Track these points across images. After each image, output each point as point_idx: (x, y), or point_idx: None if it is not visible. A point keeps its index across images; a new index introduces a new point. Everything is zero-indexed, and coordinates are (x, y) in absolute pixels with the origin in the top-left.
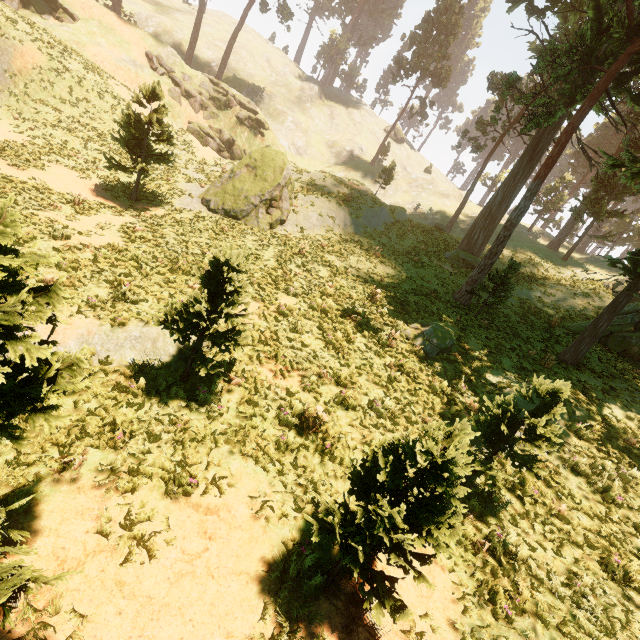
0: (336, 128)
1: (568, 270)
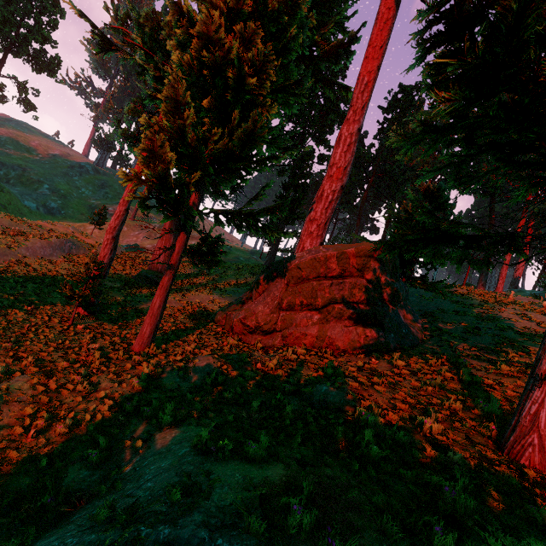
0: (104, 195)
1: None
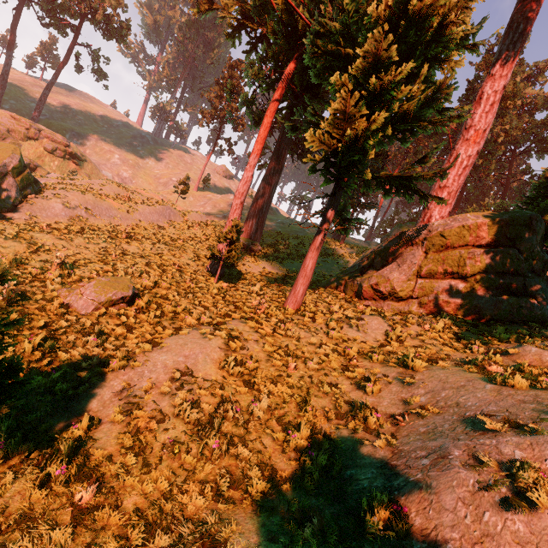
0: (166, 165)
1: (341, 249)
